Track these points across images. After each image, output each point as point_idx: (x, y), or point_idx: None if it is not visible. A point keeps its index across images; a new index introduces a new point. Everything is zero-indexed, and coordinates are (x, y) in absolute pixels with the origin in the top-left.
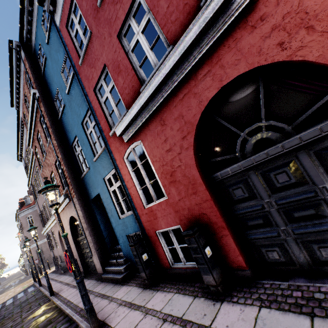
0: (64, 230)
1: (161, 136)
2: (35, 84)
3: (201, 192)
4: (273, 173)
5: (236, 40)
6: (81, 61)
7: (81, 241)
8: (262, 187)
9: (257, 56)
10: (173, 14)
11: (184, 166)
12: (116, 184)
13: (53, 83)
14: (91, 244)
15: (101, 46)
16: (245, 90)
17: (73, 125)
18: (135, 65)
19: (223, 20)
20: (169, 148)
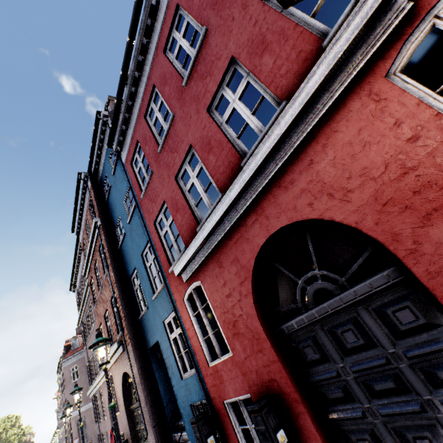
0: (112, 399)
1: (219, 278)
2: (98, 212)
3: (266, 350)
4: (340, 331)
5: (274, 196)
6: (143, 195)
7: (135, 411)
8: (332, 347)
9: (294, 212)
10: (220, 167)
11: (245, 315)
12: (177, 330)
13: (116, 211)
14: (147, 417)
15: (161, 184)
16: (294, 236)
17: (133, 255)
18: (191, 204)
19: (260, 180)
20: (228, 293)
